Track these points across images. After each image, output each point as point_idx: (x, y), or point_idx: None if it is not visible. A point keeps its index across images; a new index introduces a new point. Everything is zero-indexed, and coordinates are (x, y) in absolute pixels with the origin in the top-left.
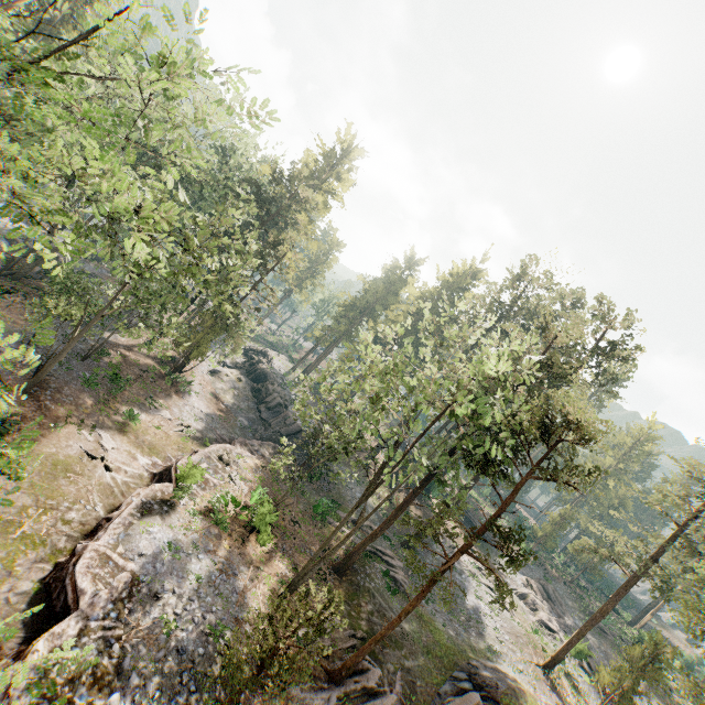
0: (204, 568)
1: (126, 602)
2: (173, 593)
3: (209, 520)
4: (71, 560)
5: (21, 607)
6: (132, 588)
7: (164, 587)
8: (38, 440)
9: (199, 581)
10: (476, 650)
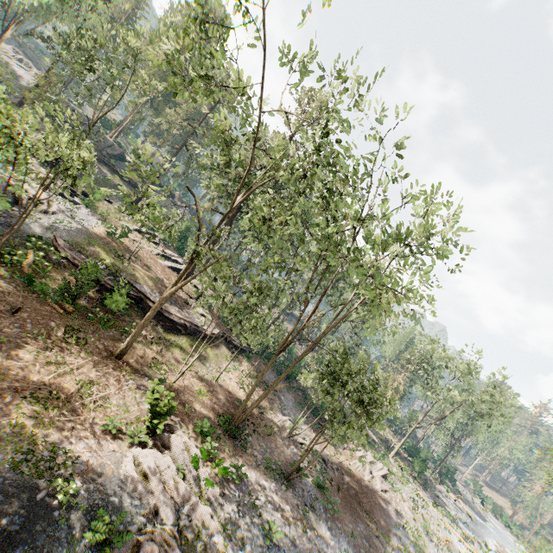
0: None
1: None
2: None
3: None
4: None
5: None
6: None
7: None
8: None
9: None
10: None
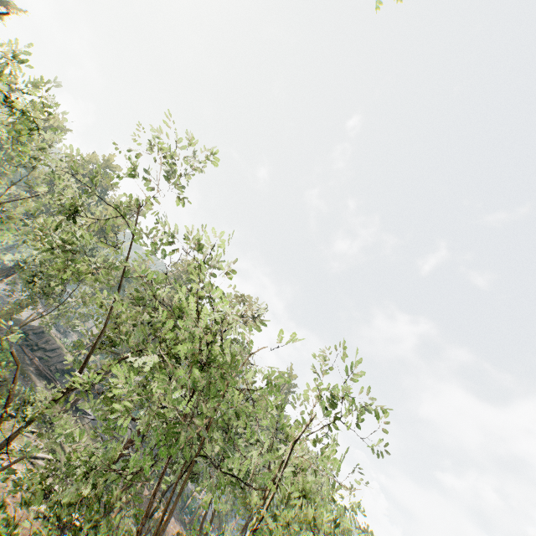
0: None
1: None
2: None
3: None
4: None
5: None
6: None
7: None
8: None
9: None
10: (21, 321)
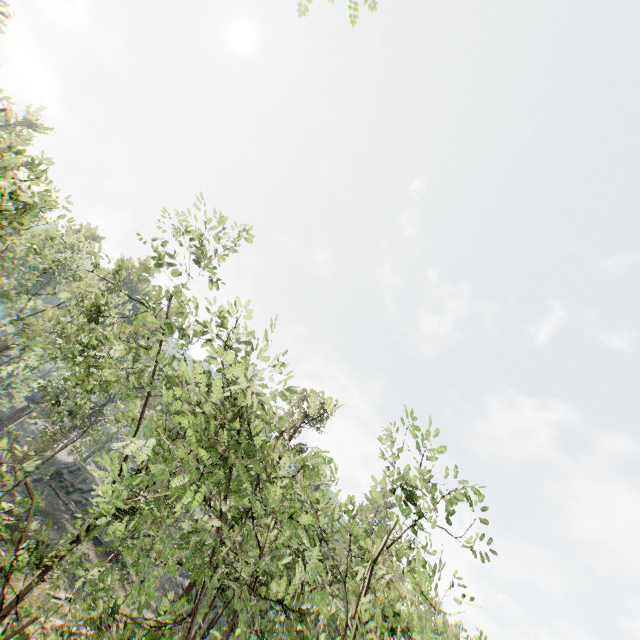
0: None
1: None
2: None
3: None
4: None
5: None
6: None
7: None
8: None
9: None
10: (55, 459)
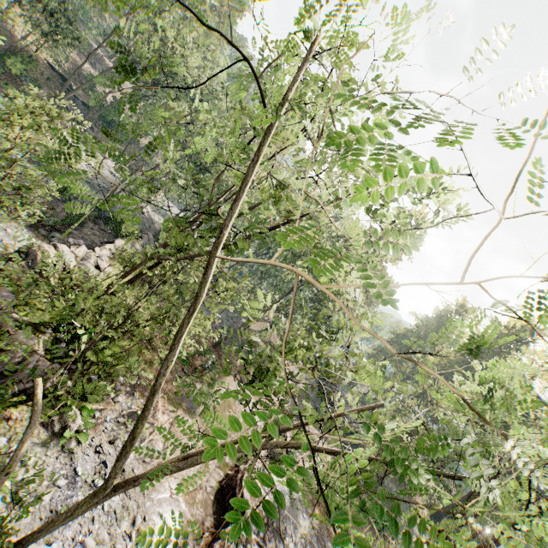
0: (307, 527)
1: (266, 527)
2: (291, 538)
3: (306, 484)
4: (236, 474)
5: (211, 497)
6: (268, 518)
7: (286, 529)
8: (218, 380)
9: (306, 537)
10: None
